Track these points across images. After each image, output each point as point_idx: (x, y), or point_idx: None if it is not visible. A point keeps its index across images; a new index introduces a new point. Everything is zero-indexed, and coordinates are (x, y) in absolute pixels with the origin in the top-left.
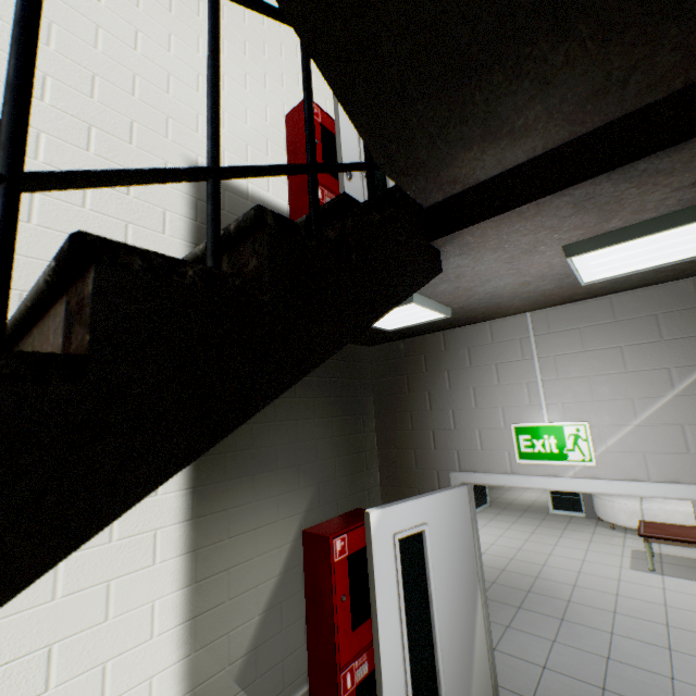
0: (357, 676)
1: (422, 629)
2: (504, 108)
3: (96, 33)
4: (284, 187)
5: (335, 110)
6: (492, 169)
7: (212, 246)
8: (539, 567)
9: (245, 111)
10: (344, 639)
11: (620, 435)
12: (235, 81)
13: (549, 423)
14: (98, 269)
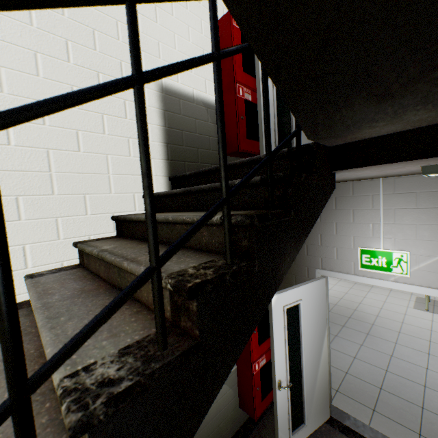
0: (260, 365)
1: (295, 348)
2: (406, 115)
3: None
4: None
5: None
6: (384, 133)
7: (229, 246)
8: (357, 304)
9: (187, 29)
10: (254, 350)
11: (429, 262)
12: (179, 3)
13: (383, 250)
14: (197, 300)
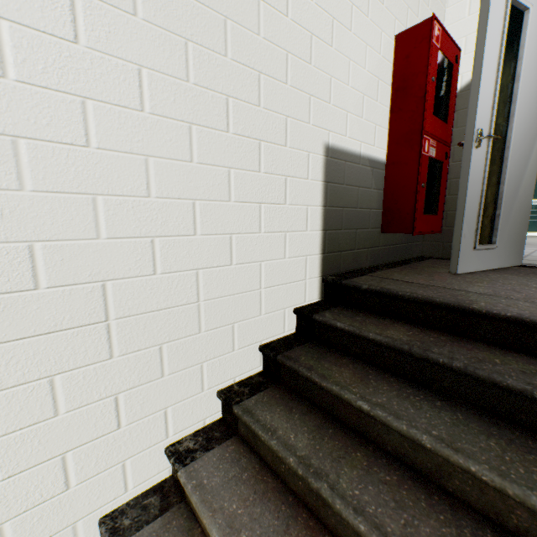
0: None
1: None
2: None
3: (257, 10)
4: (385, 133)
5: (477, 48)
6: None
7: None
8: None
9: (364, 49)
10: None
11: None
12: (360, 8)
13: None
14: None
